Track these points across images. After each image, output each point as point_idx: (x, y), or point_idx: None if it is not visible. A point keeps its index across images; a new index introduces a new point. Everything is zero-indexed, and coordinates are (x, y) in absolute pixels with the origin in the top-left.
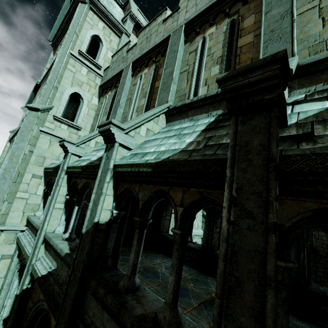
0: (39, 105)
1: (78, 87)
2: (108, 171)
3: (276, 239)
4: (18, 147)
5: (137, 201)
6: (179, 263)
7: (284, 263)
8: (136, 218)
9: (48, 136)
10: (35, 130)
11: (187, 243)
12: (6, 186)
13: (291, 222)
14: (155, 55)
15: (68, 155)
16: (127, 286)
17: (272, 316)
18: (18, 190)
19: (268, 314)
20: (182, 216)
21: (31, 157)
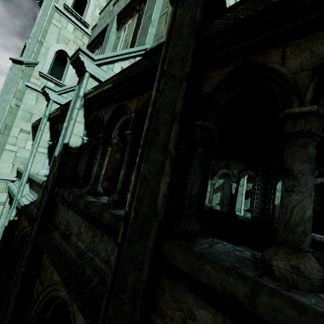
0: (23, 59)
1: (64, 45)
2: (78, 99)
3: (187, 86)
4: (4, 100)
5: (102, 121)
6: (130, 159)
7: (201, 121)
8: (100, 135)
9: (35, 92)
10: (20, 84)
11: (139, 143)
12: None
13: (211, 87)
14: (138, 3)
15: (50, 102)
16: (89, 190)
17: (174, 141)
18: (7, 143)
19: (171, 140)
20: (135, 118)
21: (18, 111)
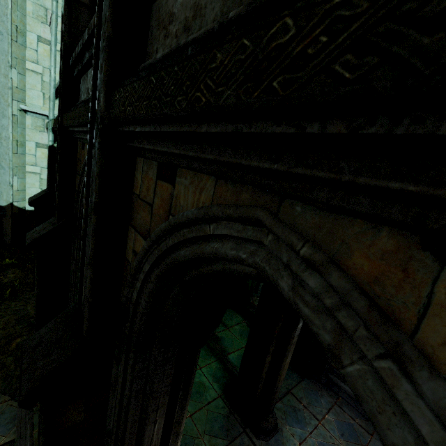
0: None
1: None
2: None
3: None
4: None
5: None
6: None
7: None
8: None
9: None
10: None
11: None
12: (6, 45)
13: None
14: None
15: None
16: None
17: None
18: (26, 59)
19: None
20: None
21: (26, 4)
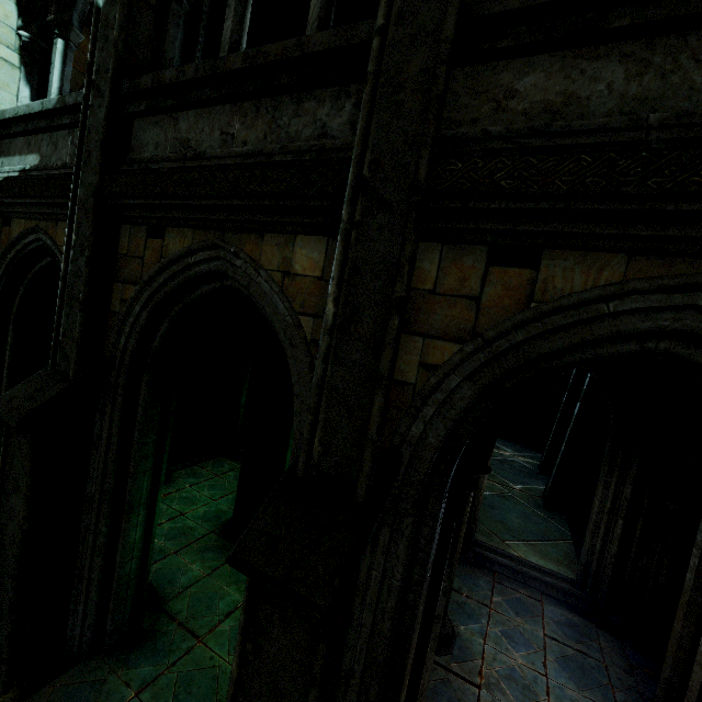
0: None
1: None
2: None
3: None
4: None
5: None
6: None
7: None
8: None
9: None
10: None
11: None
12: None
13: None
14: None
15: None
16: None
17: None
18: None
19: None
20: None
21: None
